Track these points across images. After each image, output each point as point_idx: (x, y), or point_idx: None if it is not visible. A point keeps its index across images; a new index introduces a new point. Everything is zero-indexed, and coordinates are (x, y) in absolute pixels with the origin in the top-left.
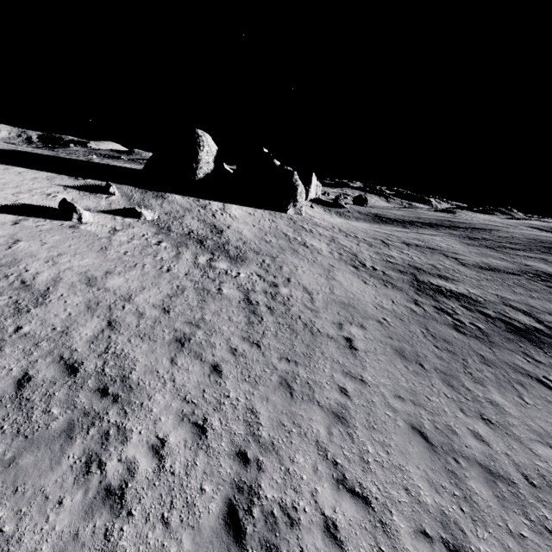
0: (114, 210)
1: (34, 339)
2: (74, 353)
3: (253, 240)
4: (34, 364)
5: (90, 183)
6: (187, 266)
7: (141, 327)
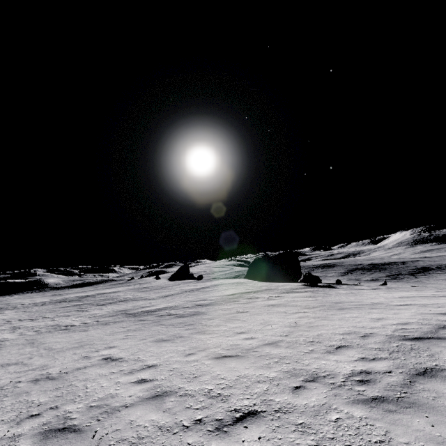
0: None
1: None
2: None
3: None
4: None
5: None
6: None
7: None
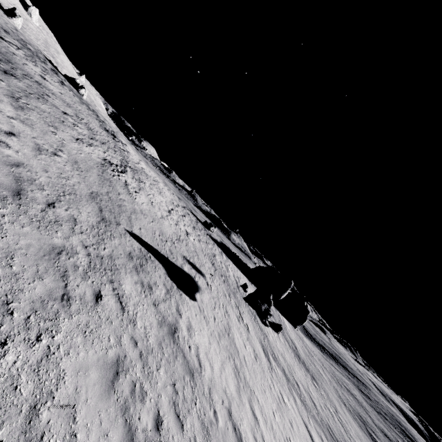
0: (273, 320)
1: (328, 426)
2: (337, 438)
3: (307, 360)
4: (337, 440)
5: (255, 288)
6: (311, 382)
7: (335, 428)
